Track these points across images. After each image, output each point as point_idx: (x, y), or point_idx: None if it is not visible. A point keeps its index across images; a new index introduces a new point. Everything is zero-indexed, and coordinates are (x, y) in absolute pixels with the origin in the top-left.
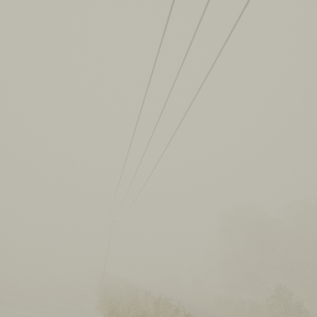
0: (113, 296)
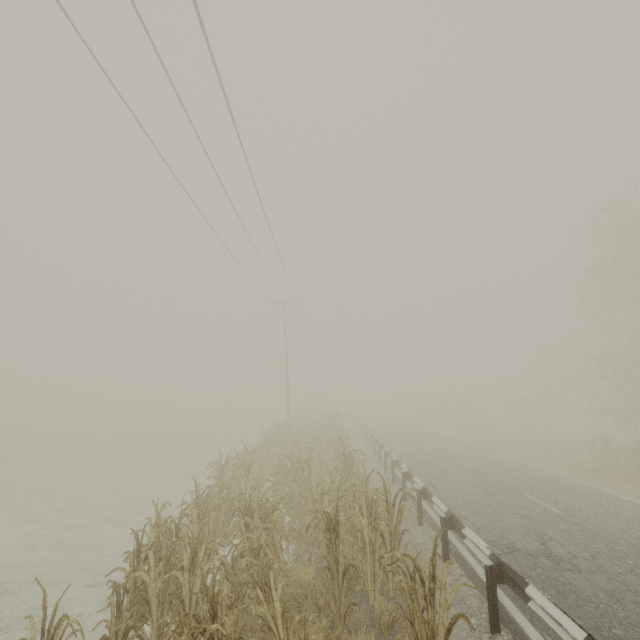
0: (240, 468)
